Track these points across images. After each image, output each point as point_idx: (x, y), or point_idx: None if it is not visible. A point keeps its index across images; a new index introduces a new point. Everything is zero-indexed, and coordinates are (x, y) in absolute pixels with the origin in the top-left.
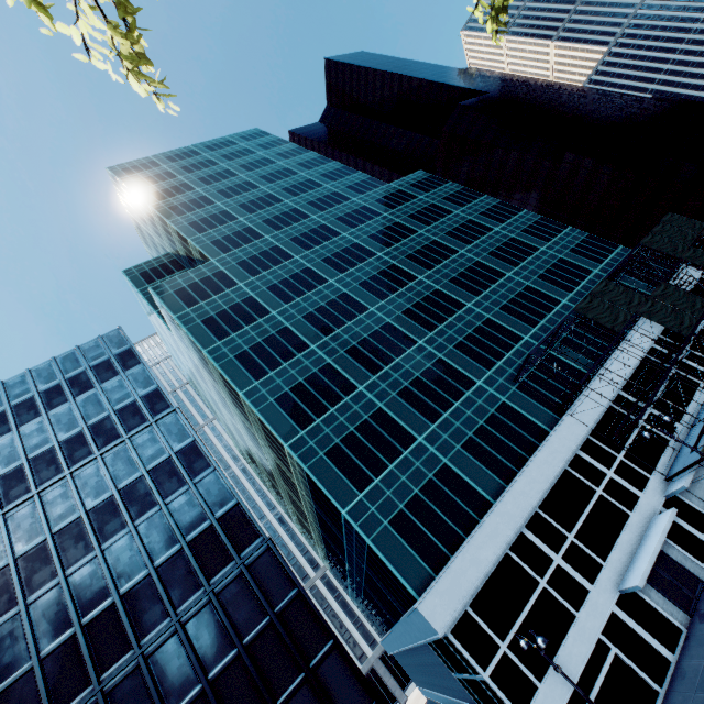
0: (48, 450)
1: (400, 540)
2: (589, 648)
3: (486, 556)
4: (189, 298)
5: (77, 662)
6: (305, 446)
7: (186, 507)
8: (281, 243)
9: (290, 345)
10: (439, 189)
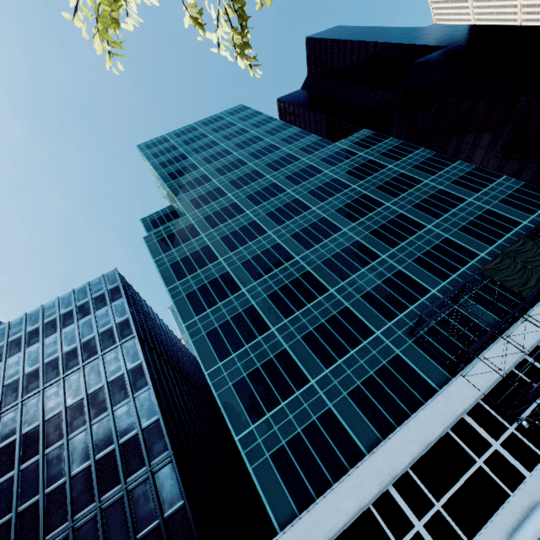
0: (56, 358)
1: (276, 474)
2: None
3: (347, 507)
4: (166, 246)
5: (36, 521)
6: (219, 375)
7: (125, 416)
8: (238, 200)
9: (227, 288)
10: (378, 145)
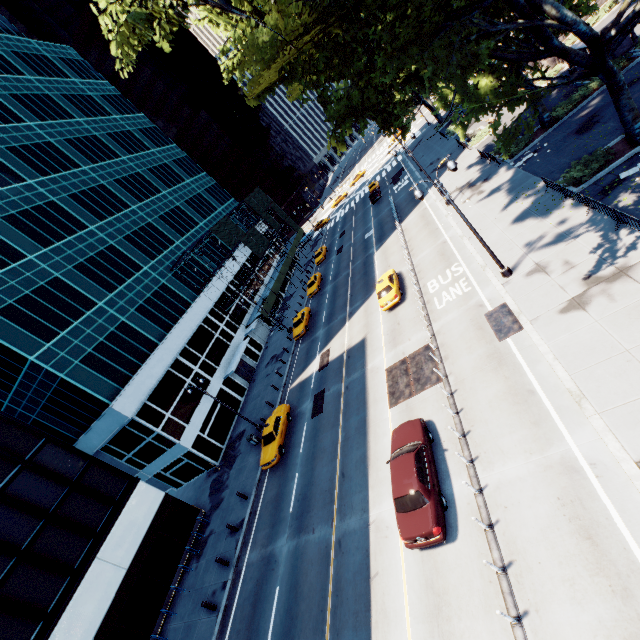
0: None
1: (92, 372)
2: (210, 404)
3: (157, 372)
4: None
5: None
6: None
7: None
8: None
9: None
10: (96, 82)
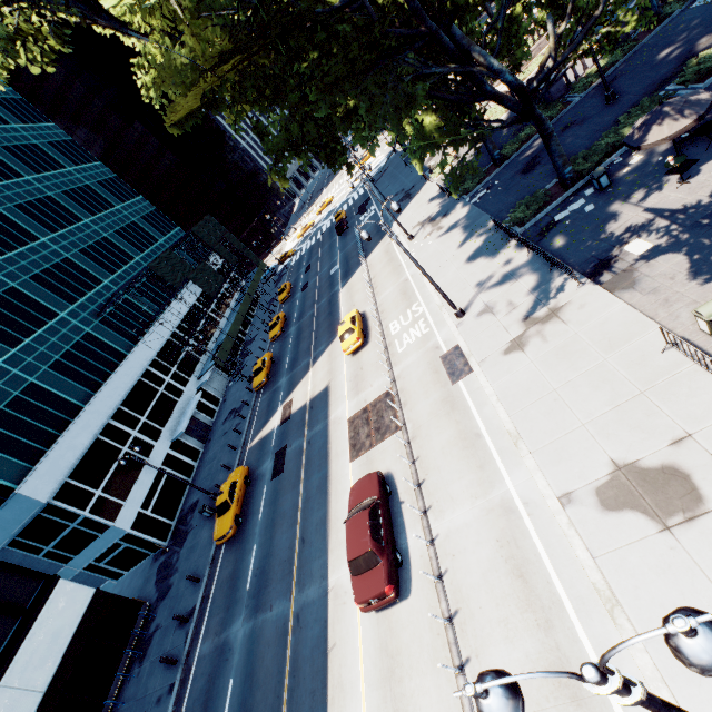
0: None
1: None
2: (154, 474)
3: (82, 441)
4: None
5: None
6: None
7: None
8: None
9: None
10: None
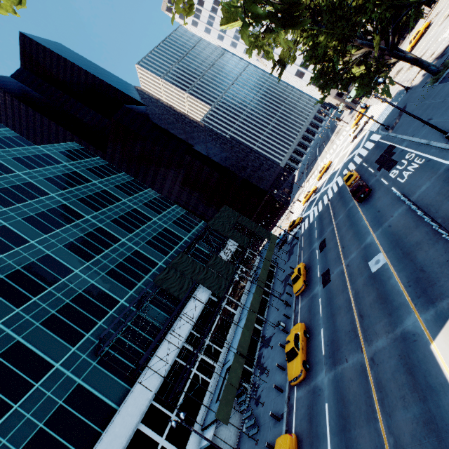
0: None
1: None
2: None
3: None
4: None
5: None
6: None
7: None
8: None
9: None
10: (86, 160)
